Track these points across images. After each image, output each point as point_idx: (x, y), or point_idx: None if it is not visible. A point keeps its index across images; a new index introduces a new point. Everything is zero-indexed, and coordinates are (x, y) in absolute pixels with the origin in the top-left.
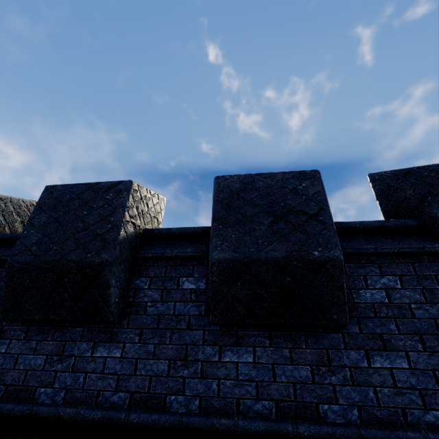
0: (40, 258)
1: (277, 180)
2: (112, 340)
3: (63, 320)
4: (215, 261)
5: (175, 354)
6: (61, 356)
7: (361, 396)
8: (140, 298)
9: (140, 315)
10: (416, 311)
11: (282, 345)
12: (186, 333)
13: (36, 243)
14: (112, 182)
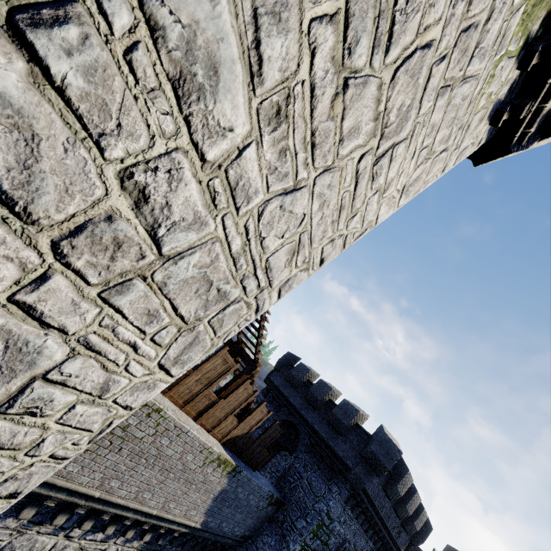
0: None
1: None
2: None
3: None
4: None
5: None
6: None
7: None
8: None
9: None
10: None
11: None
12: None
13: None
14: None
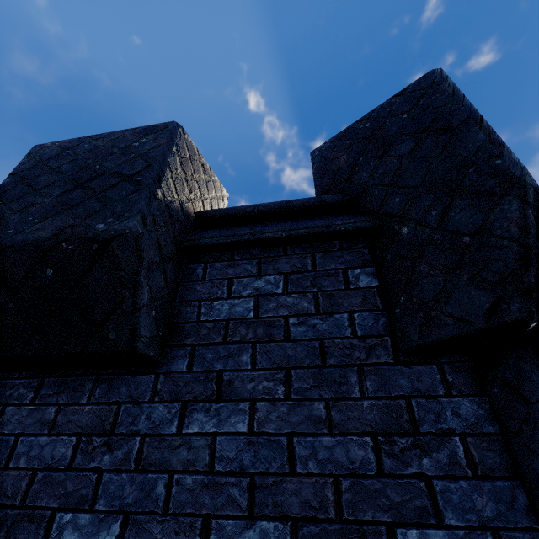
0: None
1: (110, 140)
2: None
3: None
4: None
5: None
6: None
7: (141, 492)
8: None
9: None
10: (294, 328)
11: (52, 400)
12: None
13: None
14: None
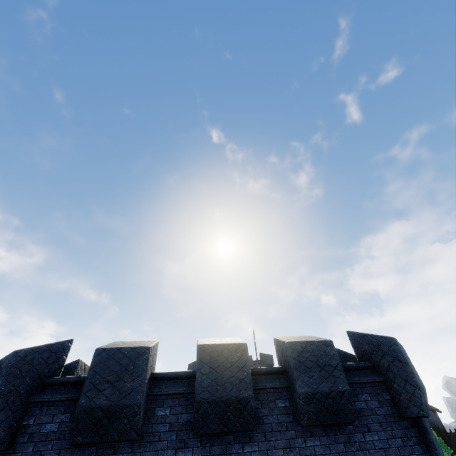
0: (215, 395)
1: (316, 346)
2: (251, 441)
3: (230, 431)
4: (301, 393)
5: (285, 445)
6: (226, 454)
7: (364, 455)
8: (258, 414)
9: (261, 424)
10: (377, 411)
11: (330, 434)
12: (287, 432)
13: (209, 386)
14: (237, 344)
